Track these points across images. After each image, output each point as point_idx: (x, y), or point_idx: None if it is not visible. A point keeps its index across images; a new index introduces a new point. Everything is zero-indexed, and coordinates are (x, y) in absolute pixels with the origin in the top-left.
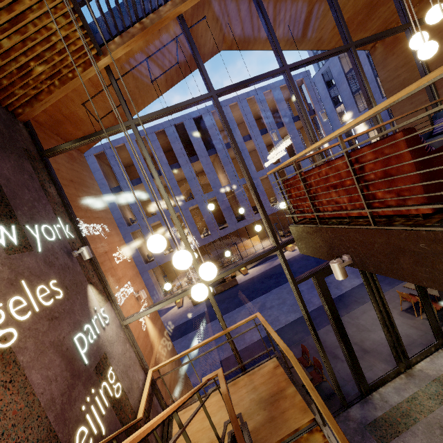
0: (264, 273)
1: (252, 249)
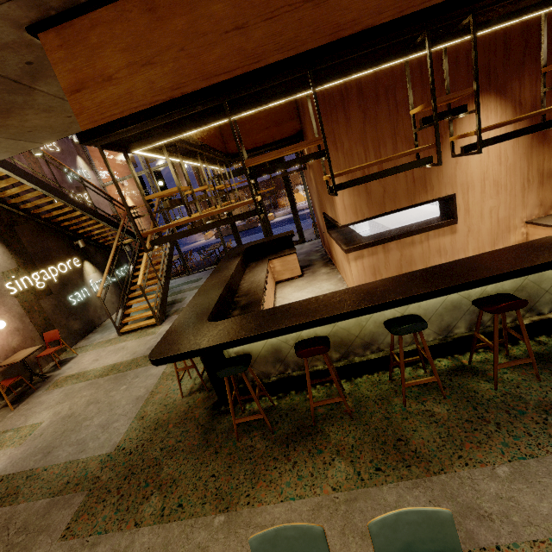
0: (283, 220)
1: (298, 204)
